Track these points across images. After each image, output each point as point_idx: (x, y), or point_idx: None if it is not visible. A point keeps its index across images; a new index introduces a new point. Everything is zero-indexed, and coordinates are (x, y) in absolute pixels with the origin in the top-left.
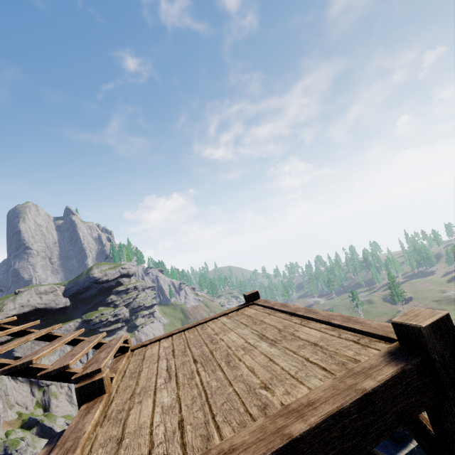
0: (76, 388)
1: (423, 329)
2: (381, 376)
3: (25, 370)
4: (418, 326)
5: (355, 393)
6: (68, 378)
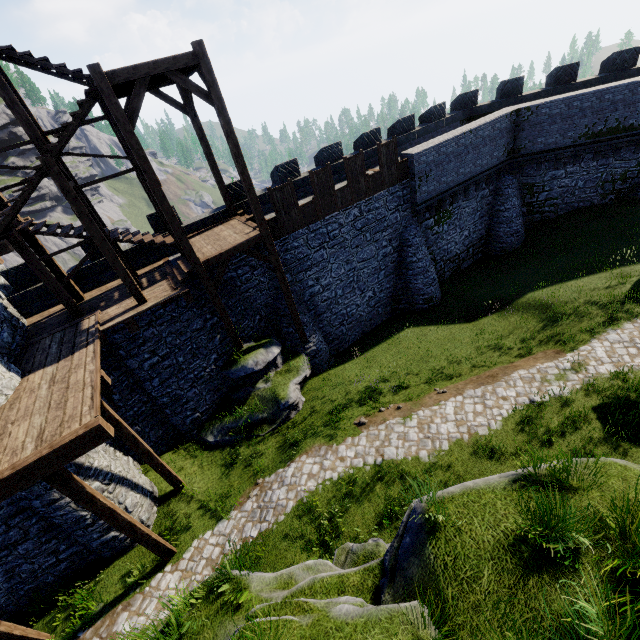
0: (89, 78)
1: (193, 42)
2: (181, 54)
3: (63, 69)
4: (192, 42)
5: (173, 56)
6: (83, 77)
